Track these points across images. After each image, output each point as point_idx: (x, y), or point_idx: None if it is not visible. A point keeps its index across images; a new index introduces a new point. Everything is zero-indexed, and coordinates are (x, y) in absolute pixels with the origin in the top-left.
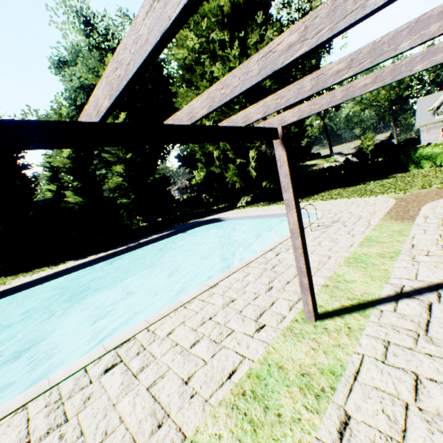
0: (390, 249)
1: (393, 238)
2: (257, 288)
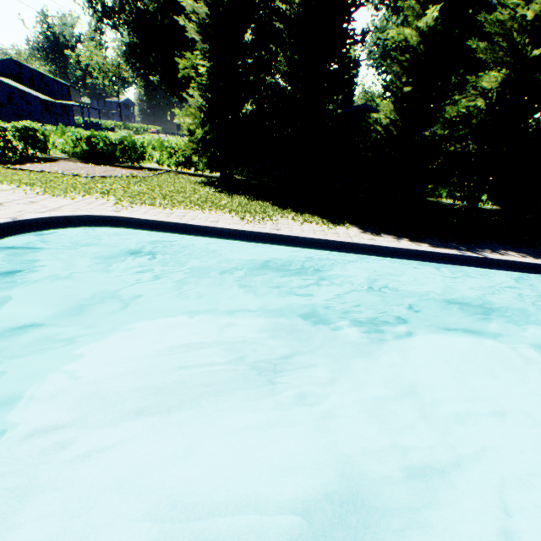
0: None
1: None
2: None
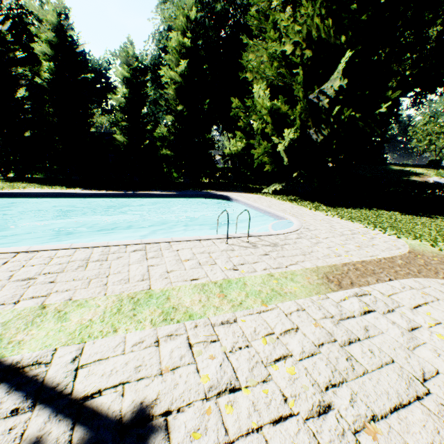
0: (200, 309)
1: (247, 298)
2: (26, 273)
